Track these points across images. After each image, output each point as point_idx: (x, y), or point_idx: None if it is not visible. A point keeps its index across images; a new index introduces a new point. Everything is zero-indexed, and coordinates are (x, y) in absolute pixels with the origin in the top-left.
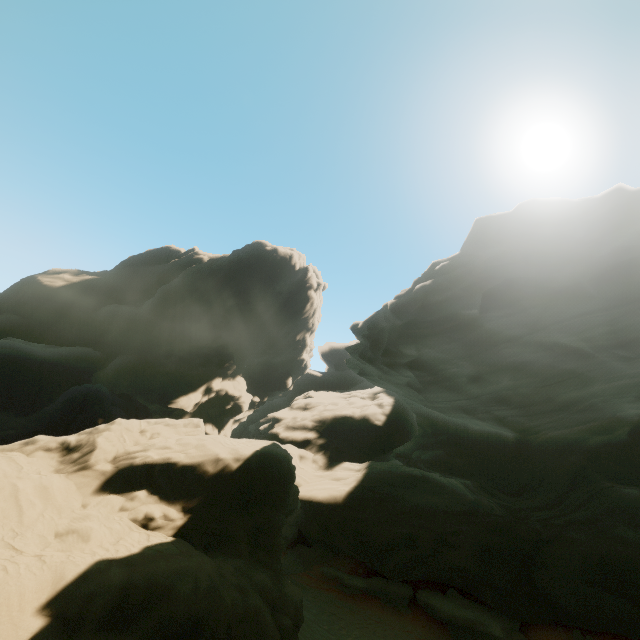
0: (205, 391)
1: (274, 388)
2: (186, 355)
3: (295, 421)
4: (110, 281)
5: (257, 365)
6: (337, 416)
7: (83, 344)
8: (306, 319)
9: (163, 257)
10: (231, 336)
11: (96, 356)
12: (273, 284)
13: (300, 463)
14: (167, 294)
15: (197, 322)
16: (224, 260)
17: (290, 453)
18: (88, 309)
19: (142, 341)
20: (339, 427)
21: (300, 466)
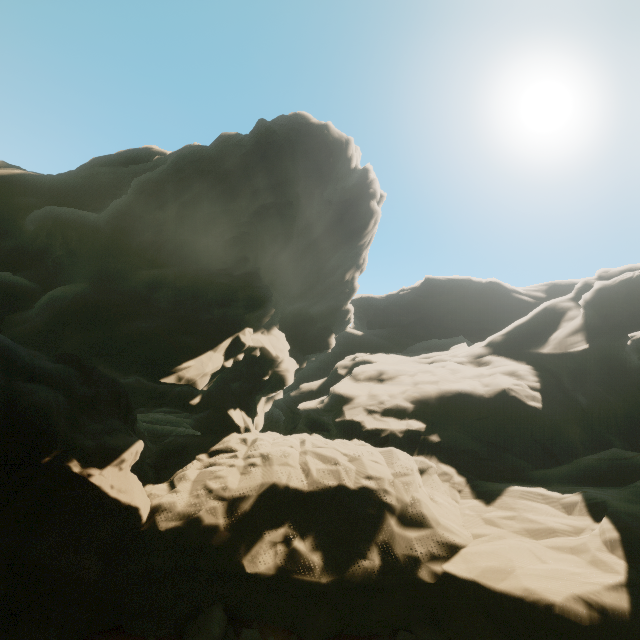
0: (227, 351)
1: (312, 349)
2: (188, 285)
3: (378, 401)
4: (56, 180)
5: (288, 316)
6: (445, 393)
7: (3, 271)
8: (360, 249)
9: (141, 161)
10: (262, 260)
11: (16, 285)
12: (321, 183)
13: (424, 487)
14: (148, 185)
15: (203, 234)
16: (243, 136)
17: (405, 469)
18: (14, 216)
19: (104, 260)
20: (453, 411)
21: (428, 495)
